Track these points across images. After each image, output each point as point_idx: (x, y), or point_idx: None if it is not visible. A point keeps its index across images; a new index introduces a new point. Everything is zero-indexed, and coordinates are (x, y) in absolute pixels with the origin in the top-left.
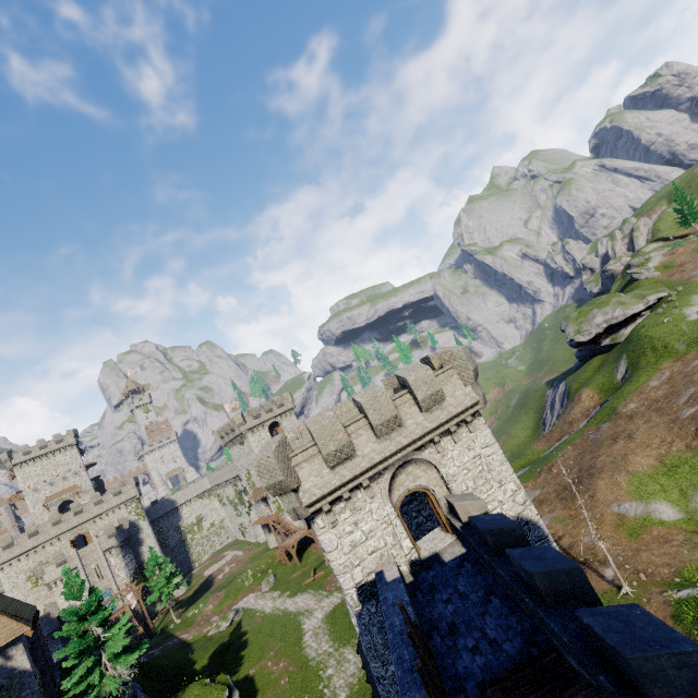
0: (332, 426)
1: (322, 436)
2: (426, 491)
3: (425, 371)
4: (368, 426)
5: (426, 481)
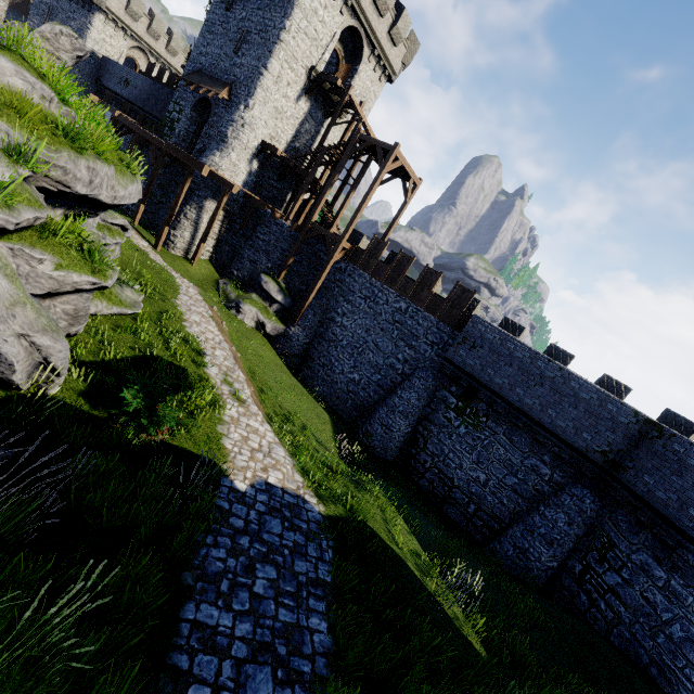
0: (142, 4)
1: (136, 1)
2: (138, 67)
3: (181, 42)
4: (148, 23)
5: (142, 65)
